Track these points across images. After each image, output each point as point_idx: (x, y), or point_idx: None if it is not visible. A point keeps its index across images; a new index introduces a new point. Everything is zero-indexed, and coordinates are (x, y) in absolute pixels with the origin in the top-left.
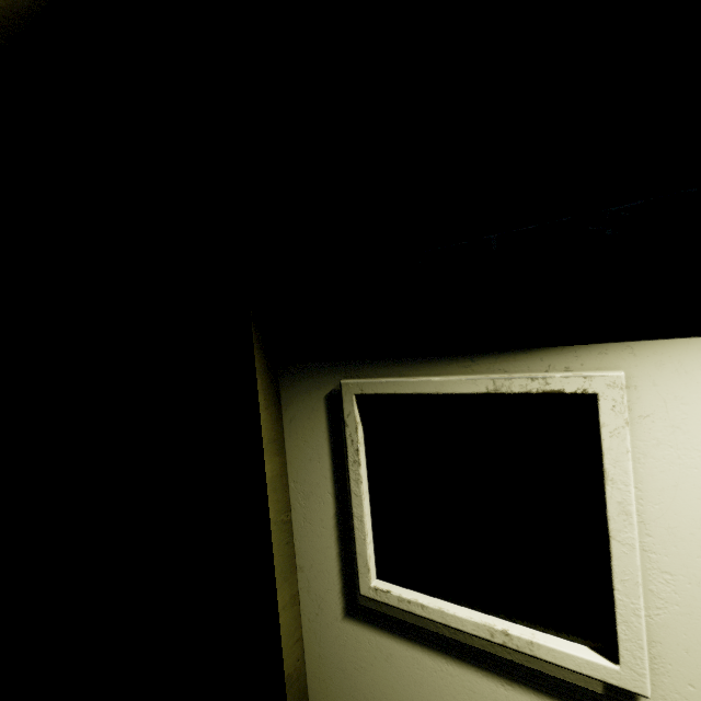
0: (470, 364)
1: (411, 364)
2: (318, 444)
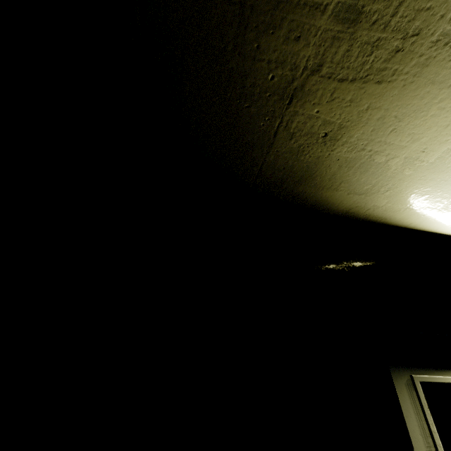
0: (448, 372)
1: (432, 370)
2: (408, 406)
